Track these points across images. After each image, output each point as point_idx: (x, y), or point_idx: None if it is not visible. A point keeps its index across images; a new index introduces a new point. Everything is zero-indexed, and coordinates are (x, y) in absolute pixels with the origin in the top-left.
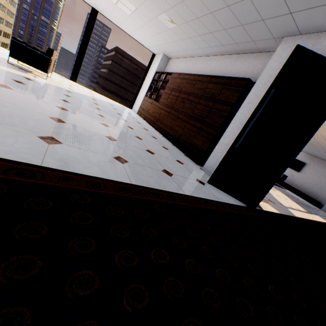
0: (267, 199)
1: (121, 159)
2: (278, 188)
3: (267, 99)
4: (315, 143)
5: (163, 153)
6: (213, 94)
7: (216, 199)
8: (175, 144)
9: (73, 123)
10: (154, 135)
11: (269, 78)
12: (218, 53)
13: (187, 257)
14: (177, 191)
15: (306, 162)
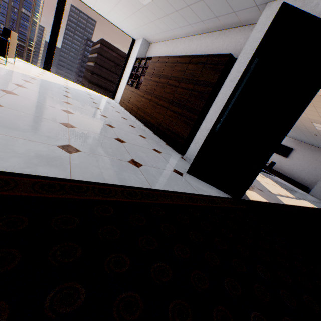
0: (255, 187)
1: (71, 148)
2: (267, 175)
3: (249, 71)
4: (302, 128)
5: (138, 142)
6: (193, 76)
7: (194, 192)
8: (156, 133)
9: (15, 107)
10: (132, 124)
11: (252, 51)
12: (199, 32)
13: (122, 290)
14: (142, 184)
15: (294, 147)
